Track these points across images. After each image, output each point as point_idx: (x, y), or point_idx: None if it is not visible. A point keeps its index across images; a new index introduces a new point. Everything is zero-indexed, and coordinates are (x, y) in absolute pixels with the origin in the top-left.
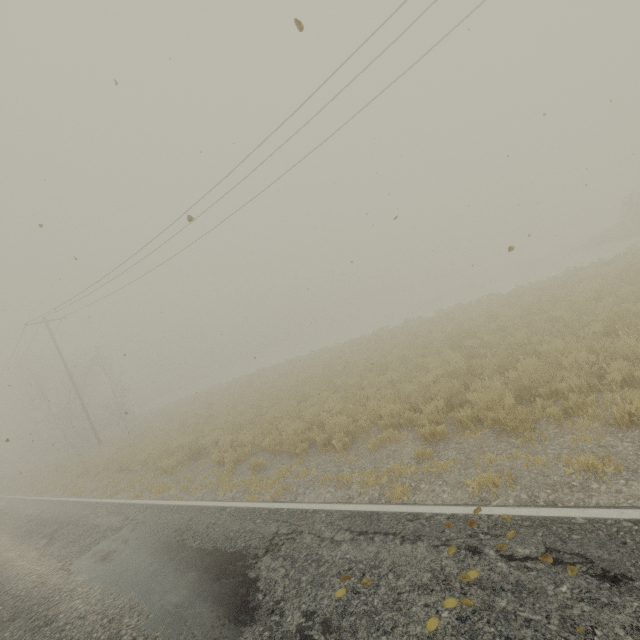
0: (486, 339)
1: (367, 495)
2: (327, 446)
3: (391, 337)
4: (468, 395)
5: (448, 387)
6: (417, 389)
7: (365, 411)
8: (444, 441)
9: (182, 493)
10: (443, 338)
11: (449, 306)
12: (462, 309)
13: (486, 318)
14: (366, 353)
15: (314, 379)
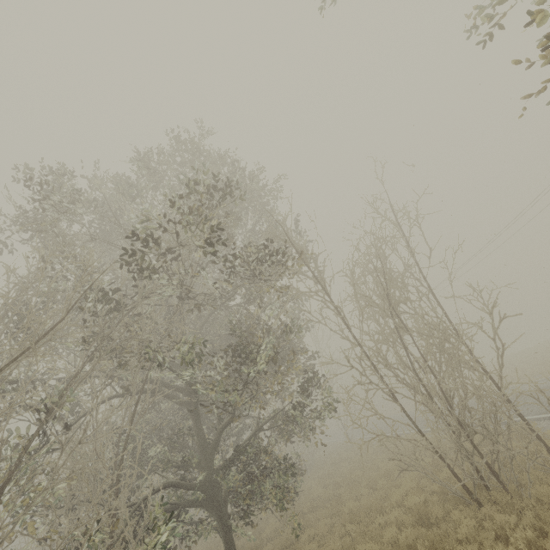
0: None
1: None
2: None
3: None
4: None
5: None
6: None
7: None
8: None
9: None
10: None
11: None
12: None
13: None
14: None
15: None
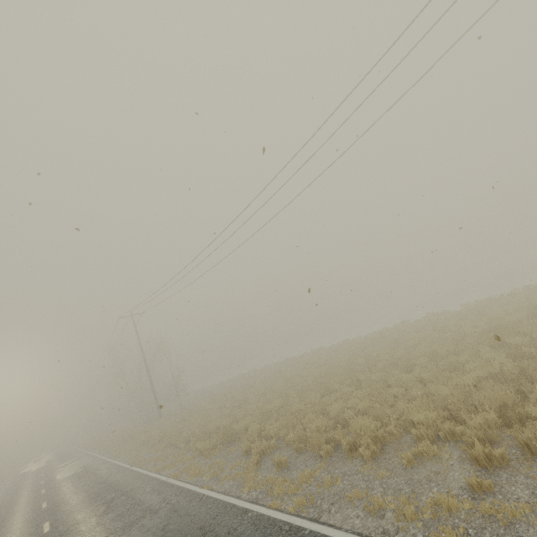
0: (536, 336)
1: (407, 534)
2: (353, 451)
3: (414, 331)
4: (530, 409)
5: (498, 395)
6: (455, 394)
7: (393, 414)
8: (506, 470)
9: (212, 481)
10: (476, 334)
11: (477, 299)
12: (493, 302)
13: (529, 312)
14: (389, 347)
15: (337, 371)
